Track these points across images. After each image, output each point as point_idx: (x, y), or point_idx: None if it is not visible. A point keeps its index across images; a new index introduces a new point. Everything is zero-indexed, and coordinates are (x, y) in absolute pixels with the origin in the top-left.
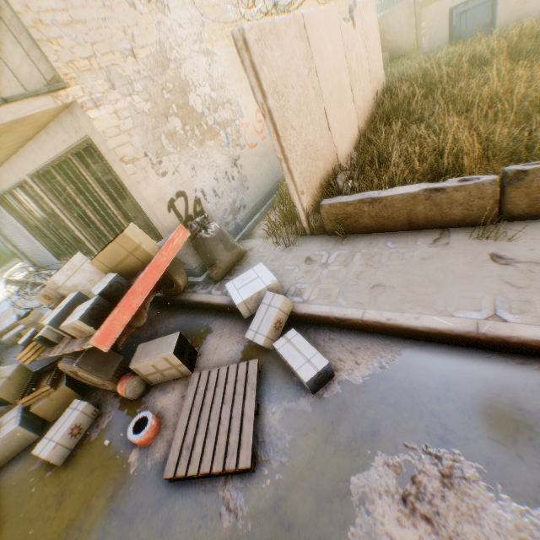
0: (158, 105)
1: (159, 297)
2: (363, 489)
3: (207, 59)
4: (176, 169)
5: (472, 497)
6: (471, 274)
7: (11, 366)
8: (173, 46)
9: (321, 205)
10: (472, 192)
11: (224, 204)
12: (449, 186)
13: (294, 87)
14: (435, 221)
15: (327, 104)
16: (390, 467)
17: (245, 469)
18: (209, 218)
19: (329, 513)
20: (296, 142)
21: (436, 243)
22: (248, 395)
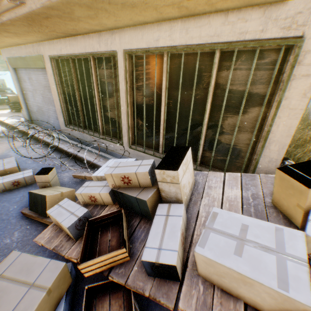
0: None
1: None
2: None
3: None
4: None
5: None
6: None
7: (46, 260)
8: None
9: None
10: None
11: None
12: None
13: None
14: None
15: None
16: None
17: None
18: None
19: None
20: None
21: None
22: None
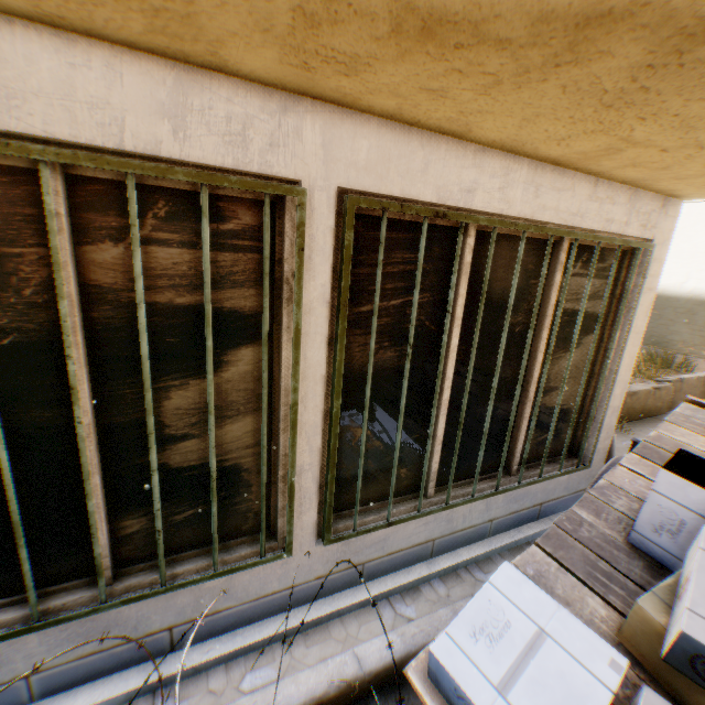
0: None
1: None
2: None
3: None
4: None
5: None
6: None
7: None
8: None
9: None
10: (666, 391)
11: None
12: (659, 386)
13: None
14: (649, 411)
15: None
16: None
17: None
18: None
19: None
20: None
21: None
22: None
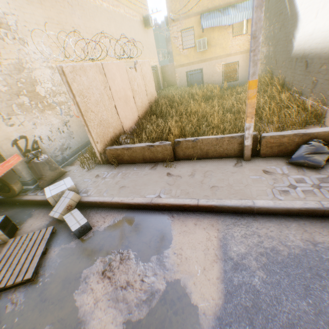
0: (13, 88)
1: (1, 199)
2: (87, 274)
3: (51, 70)
4: (22, 123)
5: (128, 265)
6: (158, 180)
7: None
8: (29, 61)
9: (106, 149)
10: (163, 148)
11: (56, 145)
12: (155, 144)
13: (94, 93)
14: (153, 159)
15: (117, 102)
16: (102, 262)
17: (28, 280)
18: (44, 152)
19: (68, 288)
20: (94, 118)
21: (152, 168)
22: (42, 244)
